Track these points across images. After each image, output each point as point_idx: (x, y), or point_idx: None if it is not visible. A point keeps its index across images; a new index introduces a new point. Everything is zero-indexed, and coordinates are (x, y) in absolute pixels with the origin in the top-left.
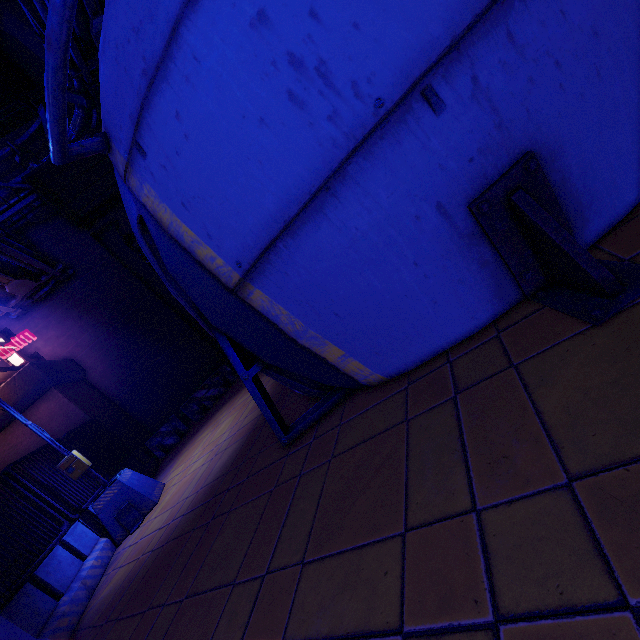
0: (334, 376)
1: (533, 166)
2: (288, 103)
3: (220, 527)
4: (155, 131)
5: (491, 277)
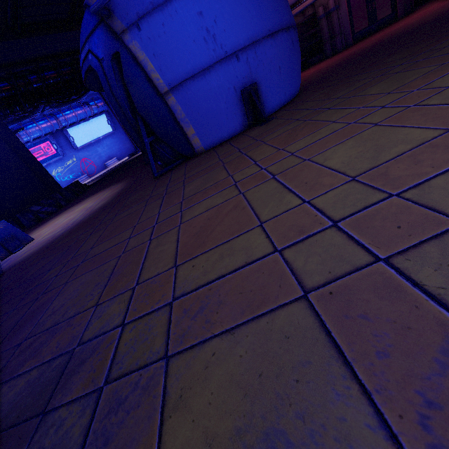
0: (185, 147)
1: (256, 86)
2: (203, 40)
3: (127, 199)
4: (150, 24)
5: (242, 116)
